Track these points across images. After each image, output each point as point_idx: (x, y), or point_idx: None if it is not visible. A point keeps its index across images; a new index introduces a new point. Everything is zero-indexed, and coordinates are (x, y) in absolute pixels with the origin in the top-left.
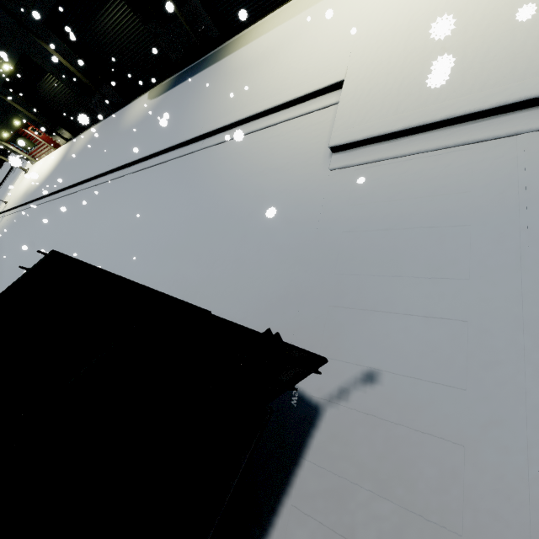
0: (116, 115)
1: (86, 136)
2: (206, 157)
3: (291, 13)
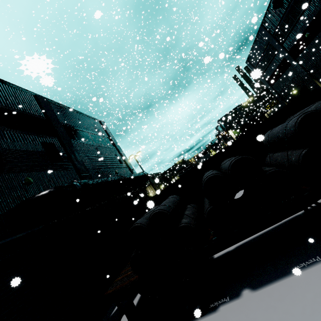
0: None
1: None
2: None
3: None
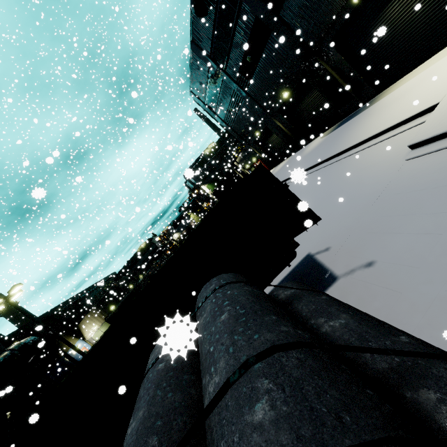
0: (301, 150)
1: (283, 163)
2: (338, 165)
3: (429, 64)
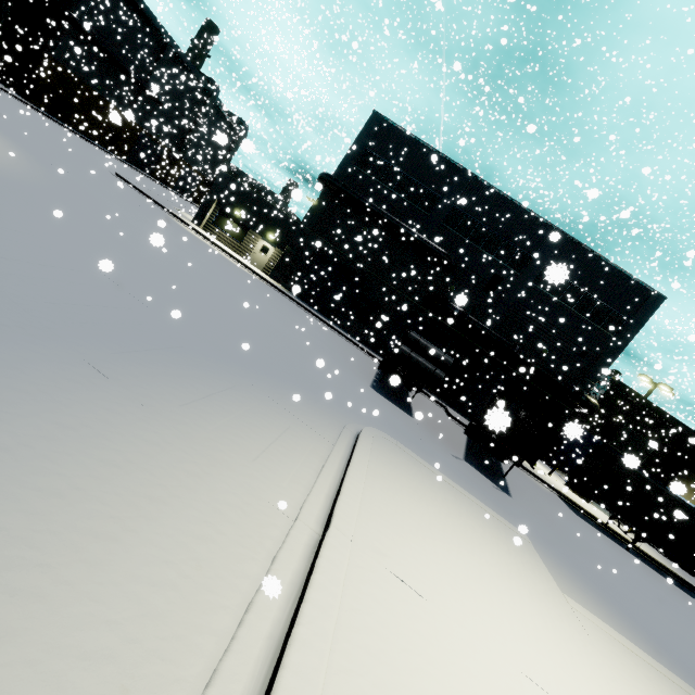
0: None
1: None
2: None
3: None
